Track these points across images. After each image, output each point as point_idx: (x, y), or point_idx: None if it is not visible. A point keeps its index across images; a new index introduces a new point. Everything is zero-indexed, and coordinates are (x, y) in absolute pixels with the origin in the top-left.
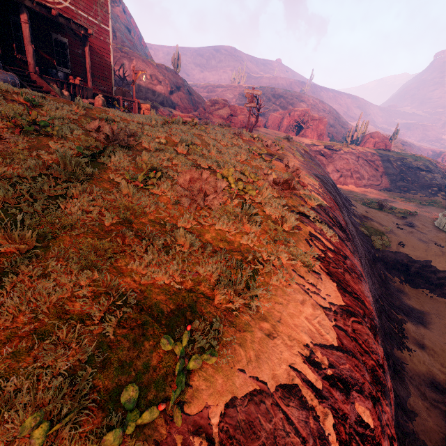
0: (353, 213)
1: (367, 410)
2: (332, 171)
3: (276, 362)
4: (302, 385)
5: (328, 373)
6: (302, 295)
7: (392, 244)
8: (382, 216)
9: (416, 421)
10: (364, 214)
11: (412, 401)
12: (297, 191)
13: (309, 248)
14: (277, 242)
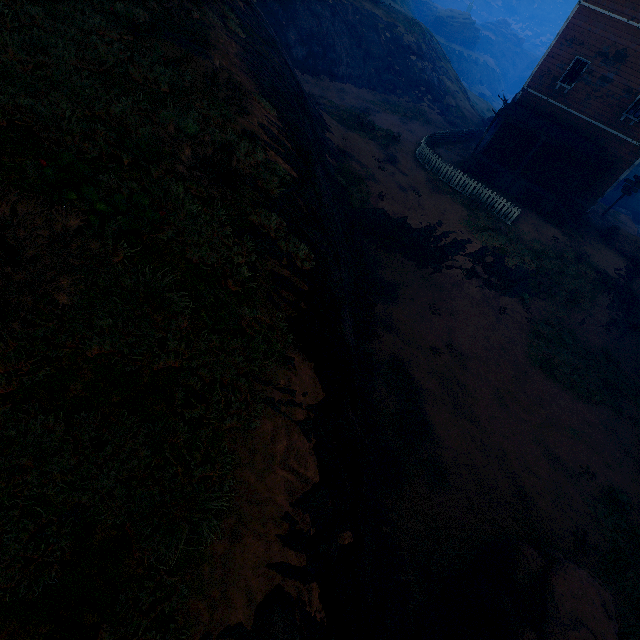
0: (328, 148)
1: (349, 531)
2: (295, 41)
3: (250, 576)
4: (285, 578)
5: (312, 534)
6: (272, 420)
7: (372, 197)
8: (363, 146)
9: (379, 411)
10: (342, 145)
11: (378, 392)
12: (243, 176)
13: (274, 312)
14: (222, 332)
